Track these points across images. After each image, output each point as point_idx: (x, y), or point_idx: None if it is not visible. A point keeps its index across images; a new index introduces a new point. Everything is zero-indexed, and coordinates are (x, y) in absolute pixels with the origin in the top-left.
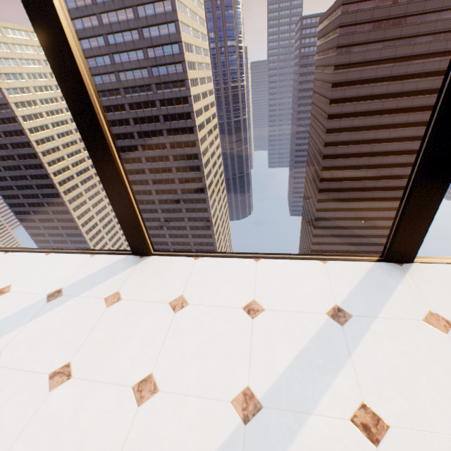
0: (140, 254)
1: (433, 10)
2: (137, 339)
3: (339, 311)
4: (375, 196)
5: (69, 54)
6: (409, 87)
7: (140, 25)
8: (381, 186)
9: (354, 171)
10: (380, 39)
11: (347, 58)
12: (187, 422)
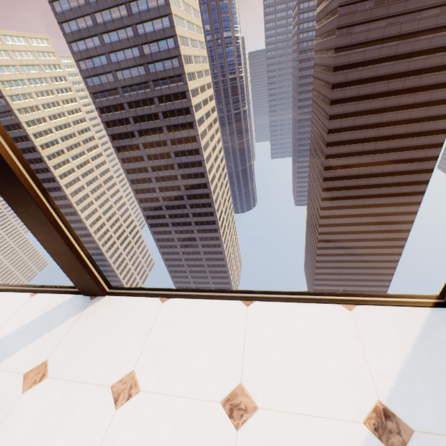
0: (91, 294)
1: None
2: None
3: (387, 417)
4: (383, 182)
5: None
6: (415, 65)
7: (134, 21)
8: (389, 171)
9: (360, 157)
10: (383, 17)
11: (348, 39)
12: None
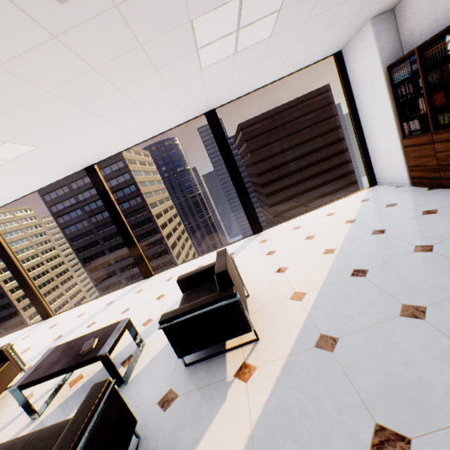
0: (47, 318)
1: (299, 116)
2: (30, 342)
3: (111, 302)
4: None
5: (3, 247)
6: (312, 159)
7: None
8: None
9: None
10: (275, 140)
11: (260, 156)
12: (36, 350)
